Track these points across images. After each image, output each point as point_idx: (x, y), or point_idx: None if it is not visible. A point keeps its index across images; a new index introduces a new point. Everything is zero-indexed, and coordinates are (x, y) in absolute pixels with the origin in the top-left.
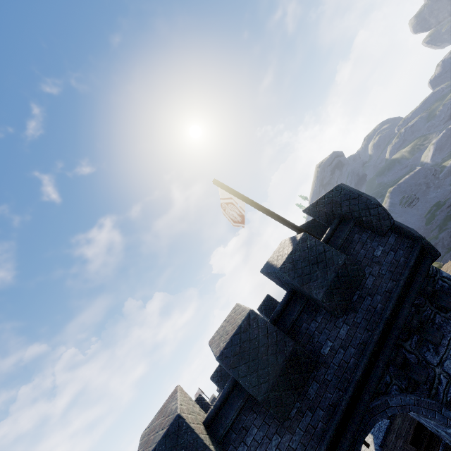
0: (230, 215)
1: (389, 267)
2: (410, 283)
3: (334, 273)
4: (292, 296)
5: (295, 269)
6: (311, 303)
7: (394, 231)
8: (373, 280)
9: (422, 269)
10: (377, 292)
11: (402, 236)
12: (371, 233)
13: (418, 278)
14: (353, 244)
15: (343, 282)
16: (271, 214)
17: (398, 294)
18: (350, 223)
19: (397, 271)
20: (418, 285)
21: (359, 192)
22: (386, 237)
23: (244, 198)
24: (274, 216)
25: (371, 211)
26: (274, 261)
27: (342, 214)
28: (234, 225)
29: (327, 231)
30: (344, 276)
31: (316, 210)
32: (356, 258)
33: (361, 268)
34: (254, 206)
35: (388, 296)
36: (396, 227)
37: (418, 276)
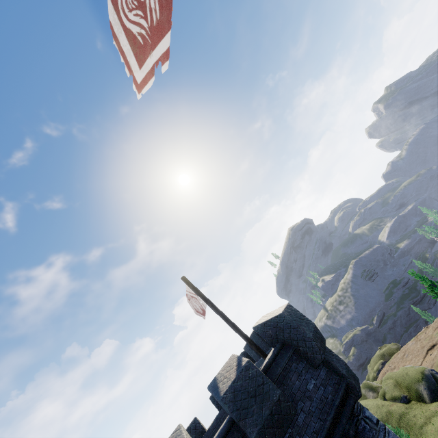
0: (194, 305)
1: (318, 404)
2: (335, 424)
3: (268, 410)
4: (231, 426)
5: (235, 401)
6: (246, 437)
7: (326, 364)
8: (303, 417)
9: (346, 409)
10: (306, 431)
11: (331, 370)
12: (306, 363)
13: (342, 419)
14: (290, 373)
15: (276, 421)
16: (227, 321)
17: (323, 437)
18: (290, 351)
19: (324, 409)
20: (342, 427)
21: (300, 320)
22: (318, 369)
23: (206, 300)
24: (229, 323)
25: (306, 343)
26: (220, 383)
27: (284, 340)
28: (196, 313)
29: (270, 355)
30: (277, 414)
31: (263, 330)
32: (292, 389)
33: (293, 406)
34: (214, 310)
35: (315, 437)
36: (327, 361)
37: (343, 417)
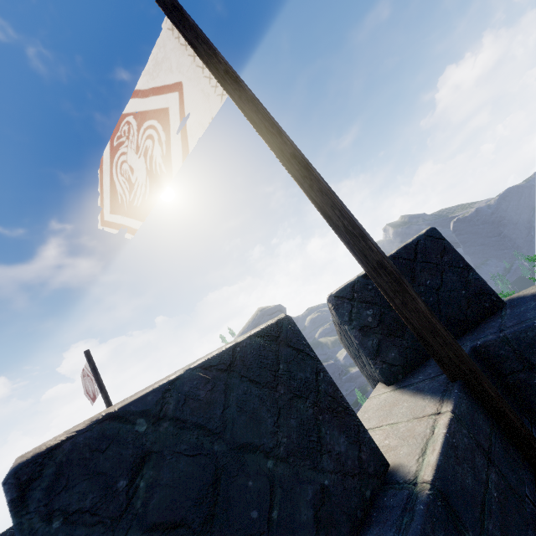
0: (87, 384)
1: None
2: None
3: None
4: None
5: None
6: None
7: None
8: None
9: None
10: None
11: None
12: None
13: None
14: None
15: None
16: None
17: None
18: None
19: None
20: None
21: None
22: None
23: (102, 388)
24: None
25: None
26: None
27: None
28: (85, 394)
29: None
30: None
31: None
32: None
33: None
34: (106, 403)
35: None
36: None
37: None
